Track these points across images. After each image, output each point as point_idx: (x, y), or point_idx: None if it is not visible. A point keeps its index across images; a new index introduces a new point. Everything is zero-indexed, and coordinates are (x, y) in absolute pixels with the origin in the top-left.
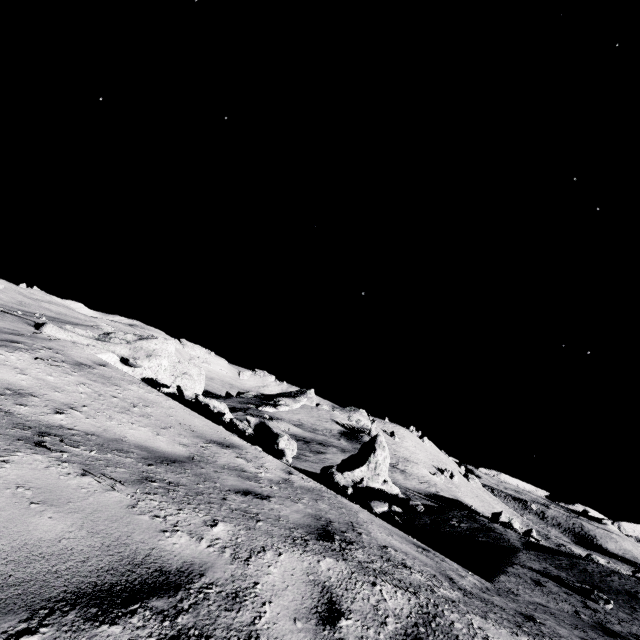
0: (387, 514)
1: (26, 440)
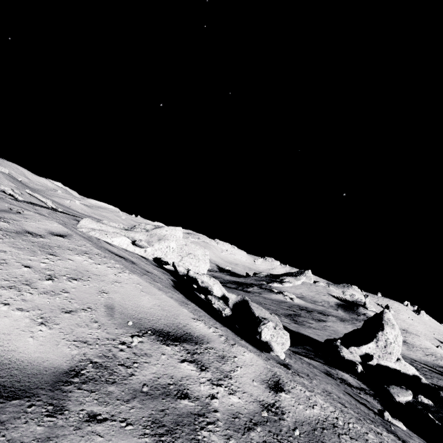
0: (414, 406)
1: None
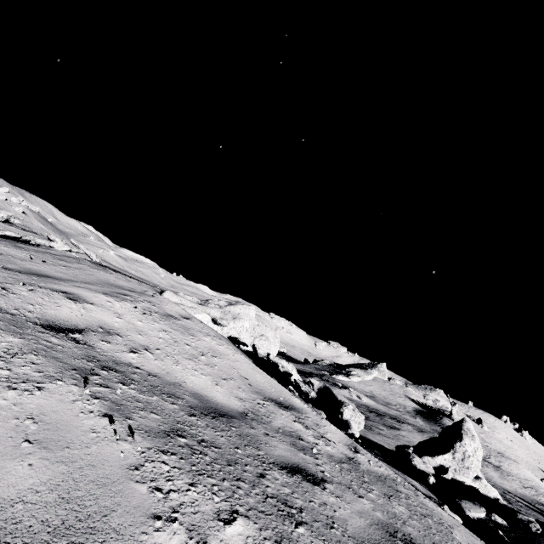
0: (485, 523)
1: (81, 371)
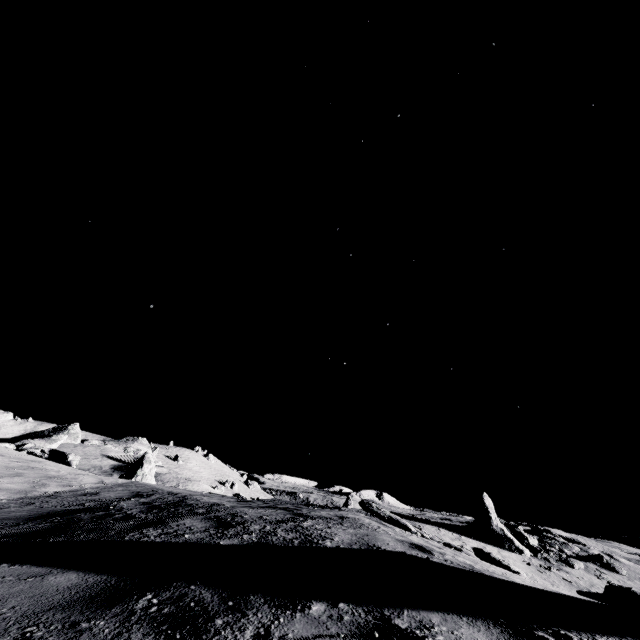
0: None
1: None
